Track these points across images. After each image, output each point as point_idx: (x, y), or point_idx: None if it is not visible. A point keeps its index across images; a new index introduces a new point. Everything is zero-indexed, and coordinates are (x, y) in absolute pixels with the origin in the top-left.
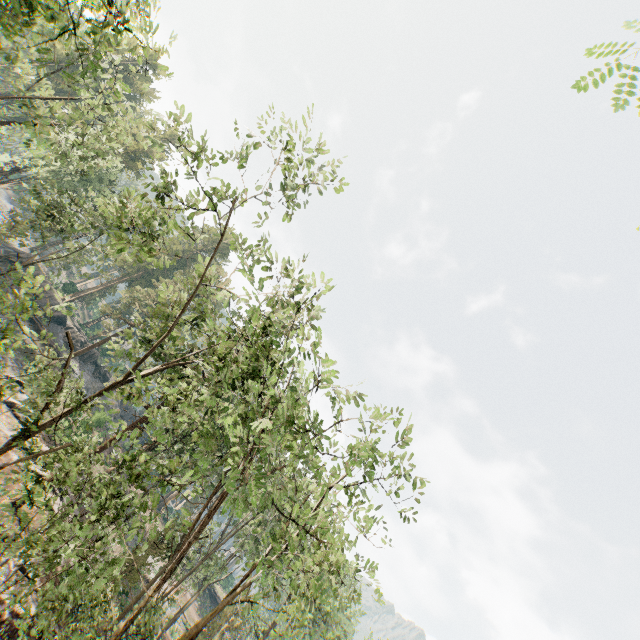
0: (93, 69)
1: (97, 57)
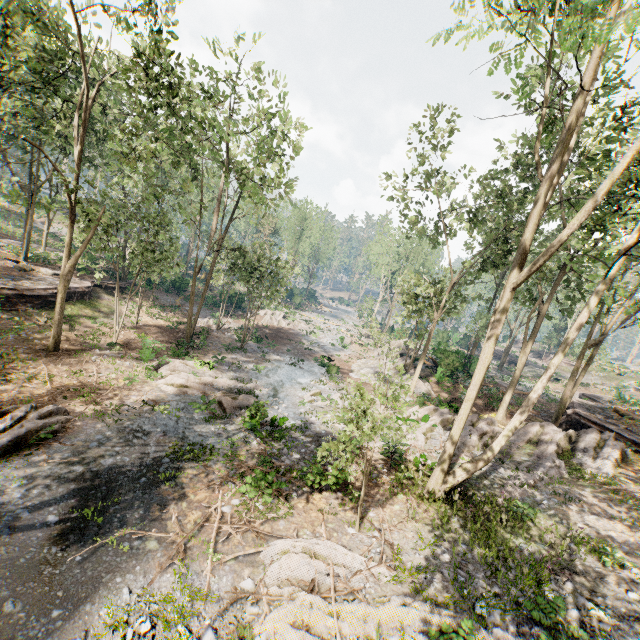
0: None
1: None
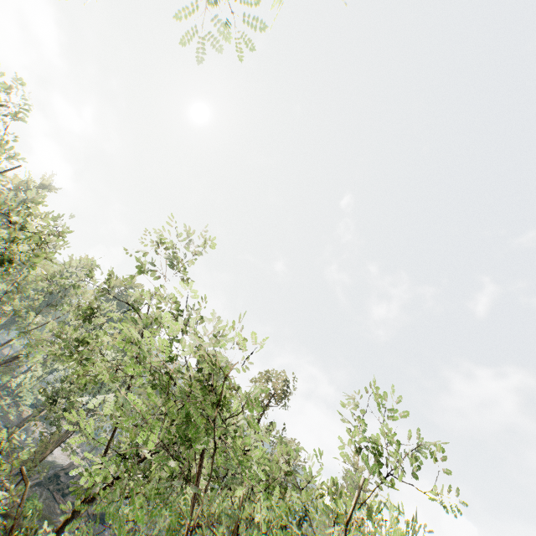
0: (11, 260)
1: (10, 251)
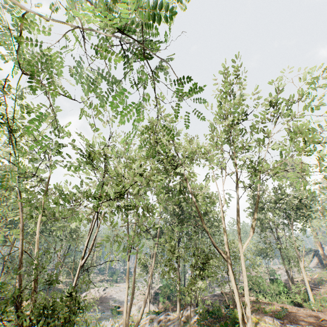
0: None
1: None
